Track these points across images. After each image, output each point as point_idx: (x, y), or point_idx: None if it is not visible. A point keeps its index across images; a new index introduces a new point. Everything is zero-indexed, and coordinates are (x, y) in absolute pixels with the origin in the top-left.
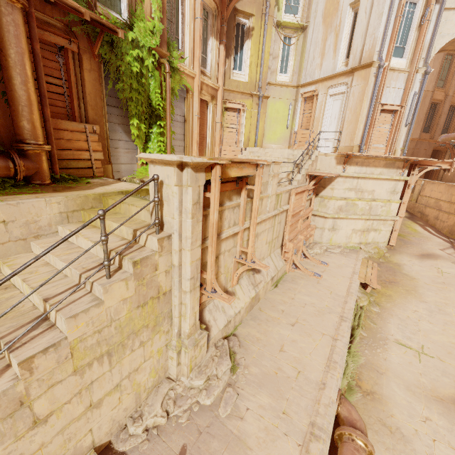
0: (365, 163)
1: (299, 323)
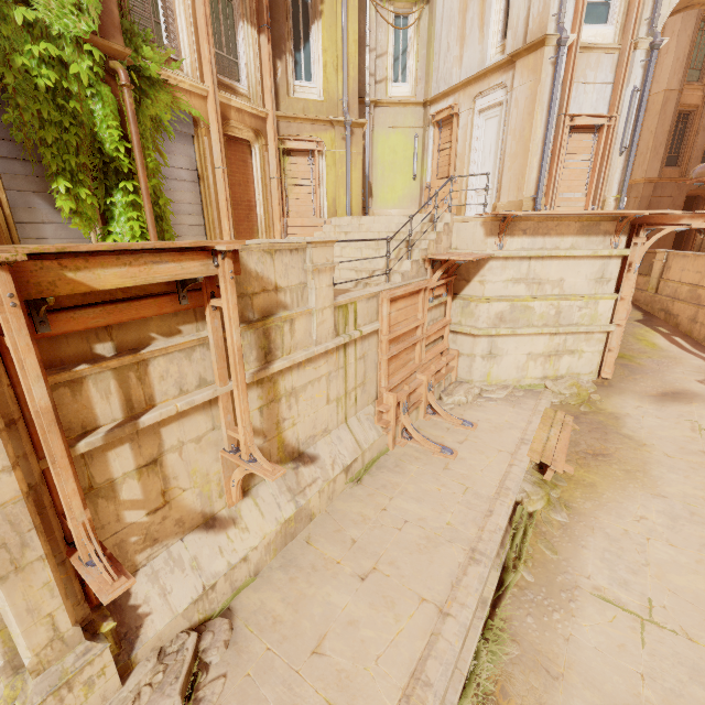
0: (541, 230)
1: (379, 571)
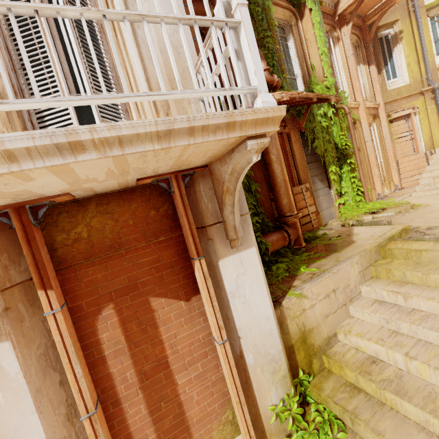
0: None
1: None
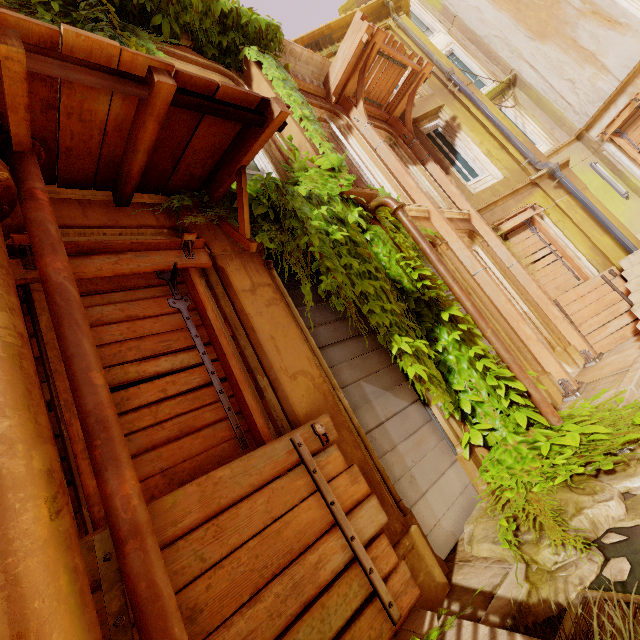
0: None
1: None
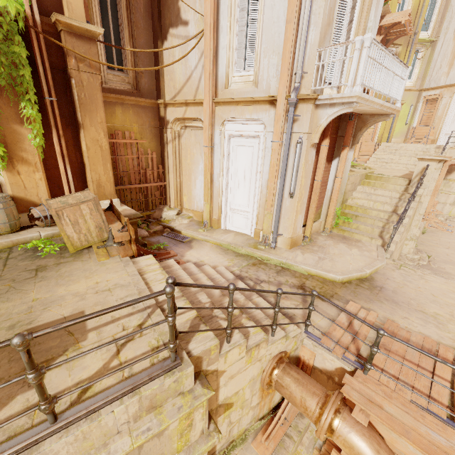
0: None
1: (451, 248)
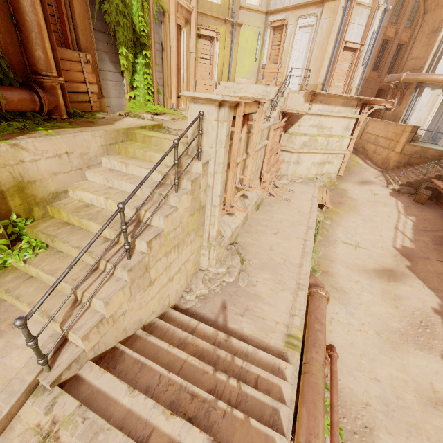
0: (328, 102)
1: (280, 232)
